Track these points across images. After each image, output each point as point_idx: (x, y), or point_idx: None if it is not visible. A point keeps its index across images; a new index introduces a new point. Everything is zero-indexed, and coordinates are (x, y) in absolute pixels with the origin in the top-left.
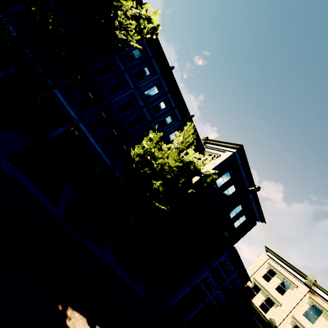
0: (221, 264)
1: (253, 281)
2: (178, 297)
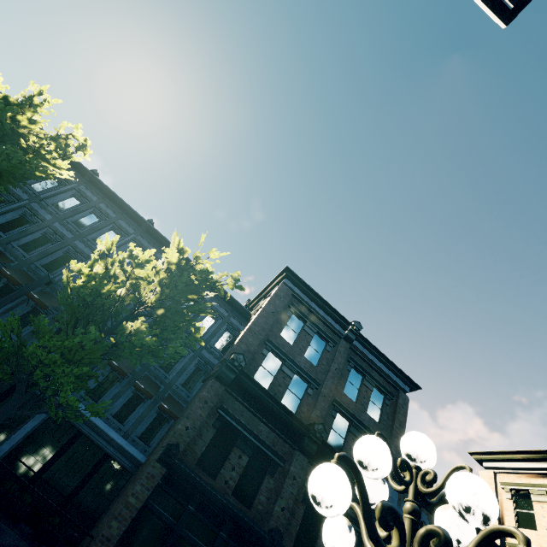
0: None
1: None
2: None
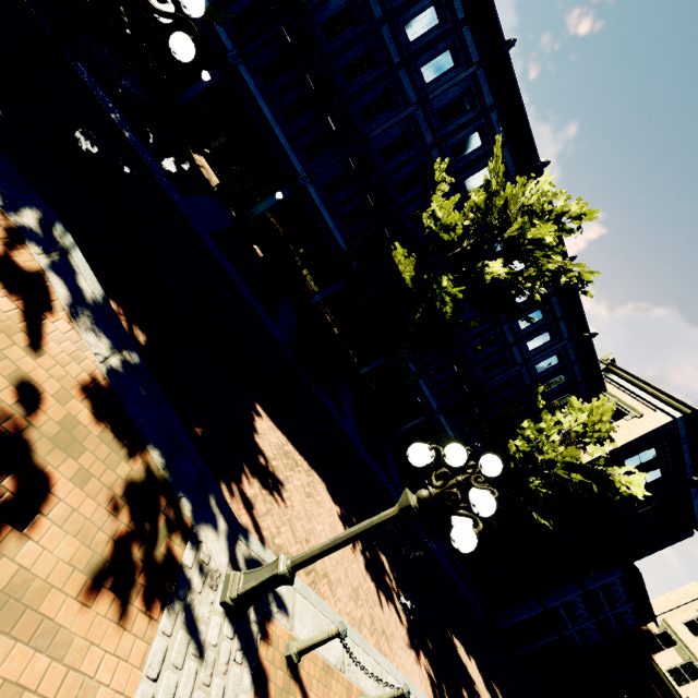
0: (602, 586)
1: (662, 624)
2: (518, 617)
